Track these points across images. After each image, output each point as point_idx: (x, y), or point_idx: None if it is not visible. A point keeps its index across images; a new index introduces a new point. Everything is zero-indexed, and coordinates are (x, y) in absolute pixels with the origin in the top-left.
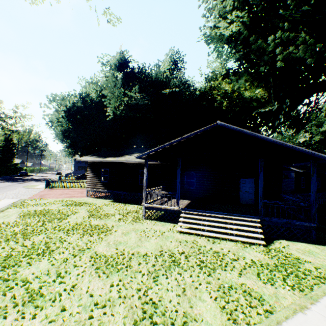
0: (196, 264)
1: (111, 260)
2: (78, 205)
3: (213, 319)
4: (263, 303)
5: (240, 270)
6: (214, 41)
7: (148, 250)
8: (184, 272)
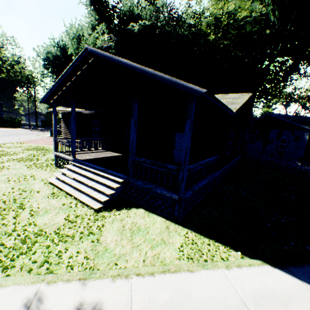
0: None
1: None
2: (34, 150)
3: None
4: None
5: None
6: None
7: None
8: None
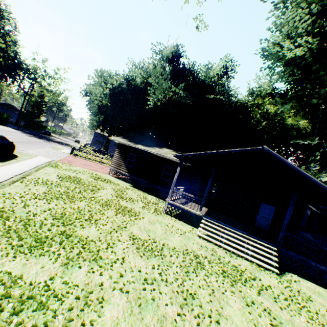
0: (219, 272)
1: (146, 244)
2: (104, 181)
3: (241, 324)
4: (281, 325)
5: (258, 289)
6: (271, 58)
7: (175, 245)
8: (210, 275)
